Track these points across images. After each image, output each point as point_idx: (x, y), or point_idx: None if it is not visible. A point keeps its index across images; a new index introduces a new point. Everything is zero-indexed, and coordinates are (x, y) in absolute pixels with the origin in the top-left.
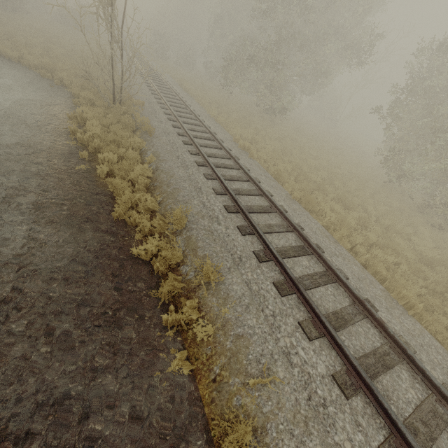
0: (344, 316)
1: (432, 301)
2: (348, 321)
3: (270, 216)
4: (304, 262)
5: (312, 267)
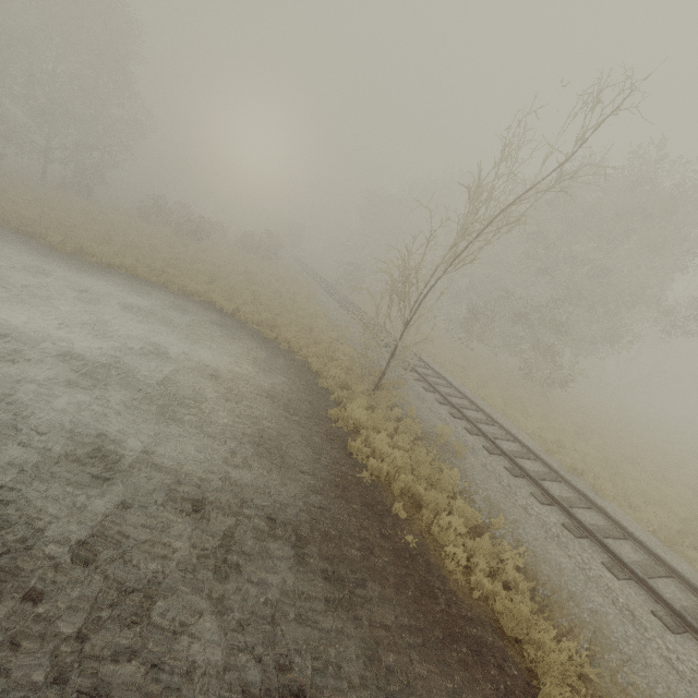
0: None
1: None
2: None
3: None
4: None
5: None
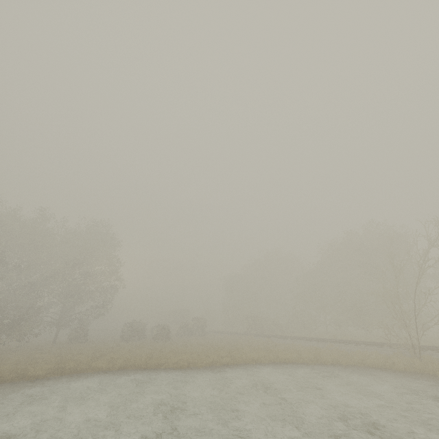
0: None
1: None
2: None
3: None
4: None
5: None
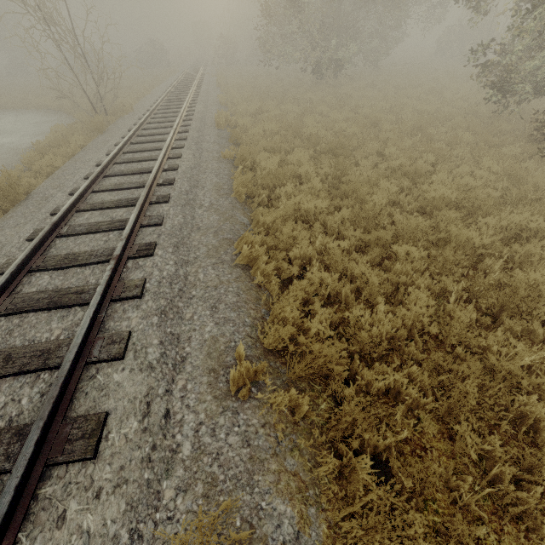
0: (81, 257)
1: (336, 254)
2: (76, 261)
3: (142, 176)
4: (117, 212)
5: (121, 217)
